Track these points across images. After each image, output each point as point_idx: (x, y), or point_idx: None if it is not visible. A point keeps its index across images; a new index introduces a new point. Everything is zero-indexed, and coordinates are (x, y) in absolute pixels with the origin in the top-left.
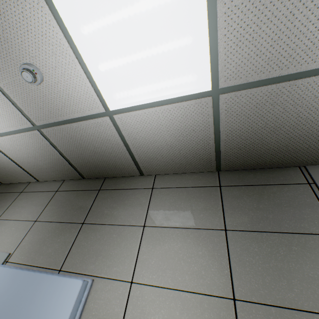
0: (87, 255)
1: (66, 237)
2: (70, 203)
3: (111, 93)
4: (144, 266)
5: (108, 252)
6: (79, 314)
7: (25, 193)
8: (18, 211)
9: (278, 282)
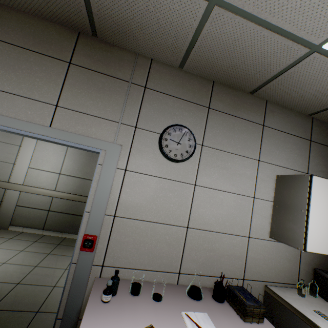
0: None
1: None
2: None
3: None
4: None
5: None
6: None
7: None
8: None
9: (0, 136)
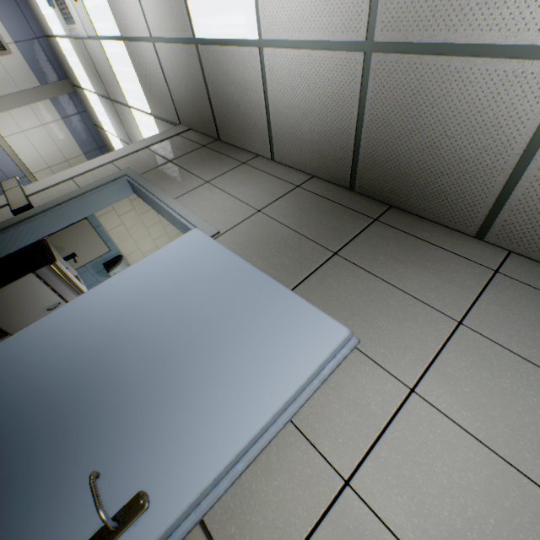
0: (335, 302)
1: (302, 257)
2: (317, 213)
3: None
4: (445, 384)
5: (374, 319)
6: (329, 371)
7: (248, 166)
8: (236, 186)
9: None
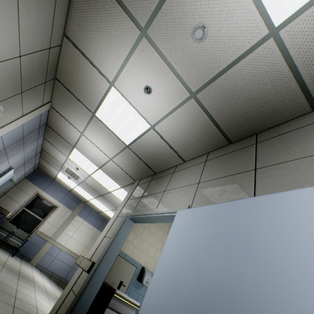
0: (284, 188)
1: (241, 183)
2: (226, 162)
3: (279, 2)
4: None
5: None
6: None
7: (176, 172)
8: (178, 182)
9: None
